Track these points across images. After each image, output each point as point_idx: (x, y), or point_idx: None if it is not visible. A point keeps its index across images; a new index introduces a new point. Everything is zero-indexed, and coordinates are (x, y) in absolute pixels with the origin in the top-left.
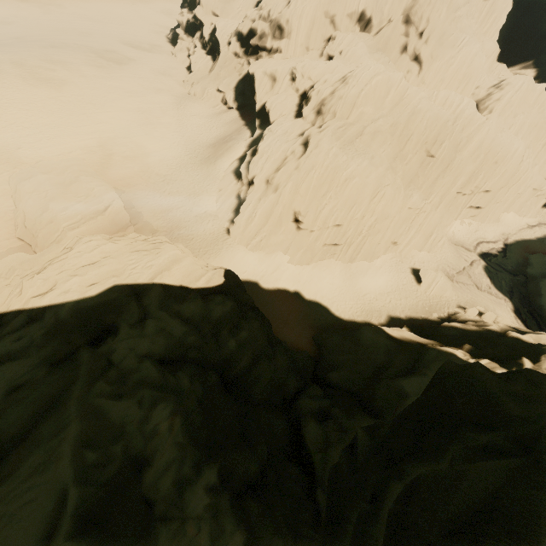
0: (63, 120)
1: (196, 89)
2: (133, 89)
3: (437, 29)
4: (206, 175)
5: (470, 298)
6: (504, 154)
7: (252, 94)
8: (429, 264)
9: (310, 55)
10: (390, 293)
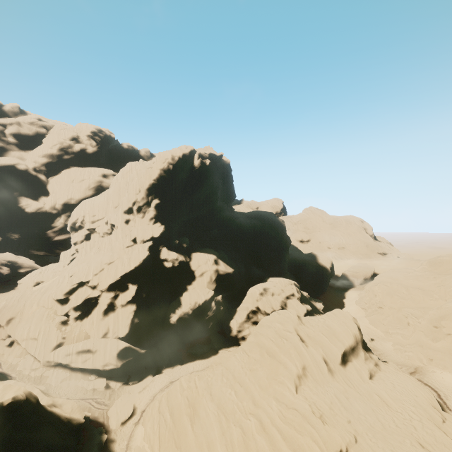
0: None
1: None
2: None
3: None
4: None
5: None
6: None
7: None
8: (380, 346)
9: None
10: None
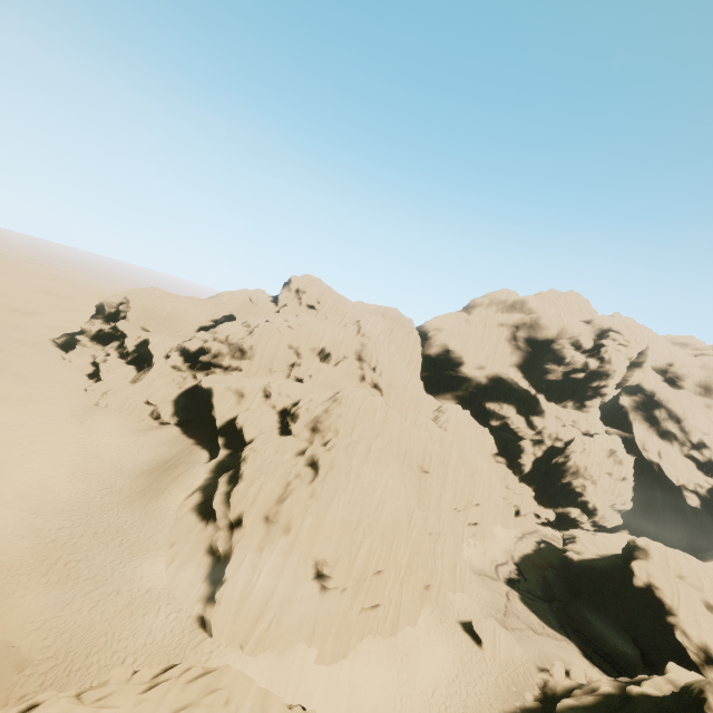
0: None
1: (112, 399)
2: (4, 394)
3: (386, 367)
4: (142, 520)
5: (539, 650)
6: (476, 467)
7: (205, 408)
8: (473, 610)
9: (275, 376)
10: (459, 675)
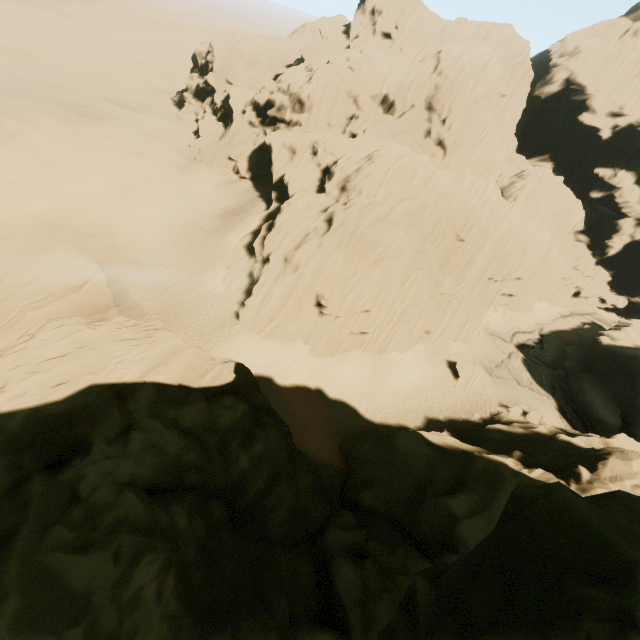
0: (37, 178)
1: (204, 155)
2: (129, 149)
3: (459, 118)
4: (212, 249)
5: (512, 395)
6: (532, 242)
7: (268, 165)
8: (466, 357)
9: (332, 131)
10: (425, 389)
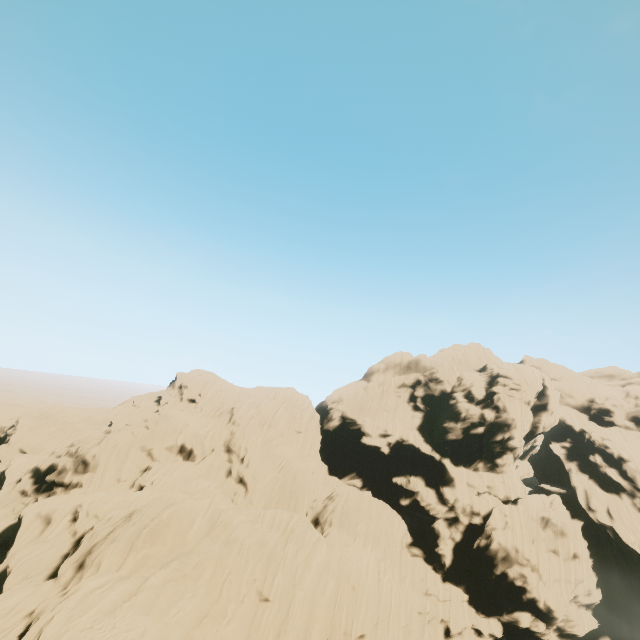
0: None
1: None
2: None
3: (255, 455)
4: None
5: None
6: (357, 574)
7: (11, 545)
8: None
9: (118, 487)
10: None
